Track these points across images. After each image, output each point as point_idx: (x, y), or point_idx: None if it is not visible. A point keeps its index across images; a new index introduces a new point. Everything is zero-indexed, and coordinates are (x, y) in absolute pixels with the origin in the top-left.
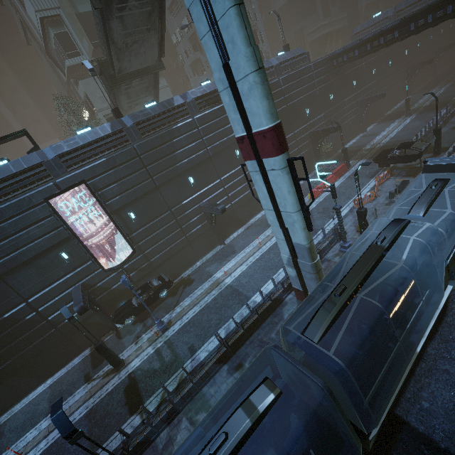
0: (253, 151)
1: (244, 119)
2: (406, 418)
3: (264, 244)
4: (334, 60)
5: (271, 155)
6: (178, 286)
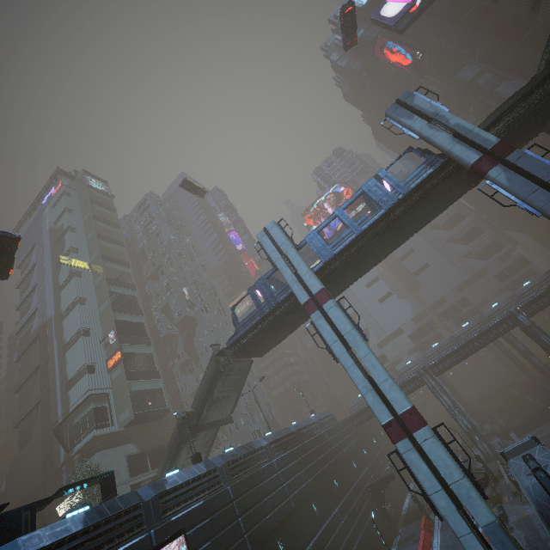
0: (404, 429)
1: (390, 406)
2: None
3: None
4: (354, 419)
5: (420, 426)
6: None
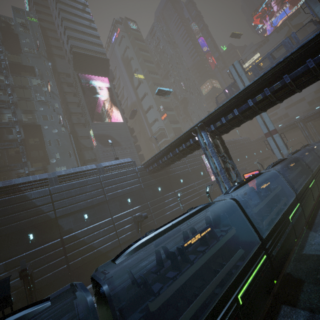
0: (270, 134)
1: (268, 128)
2: None
3: None
4: (258, 140)
5: (275, 133)
6: None
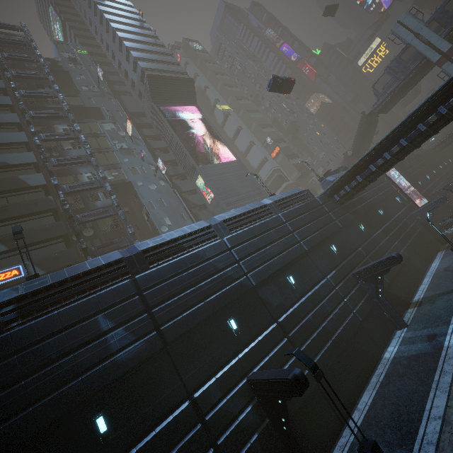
0: None
1: None
2: None
3: None
4: (436, 148)
5: None
6: None
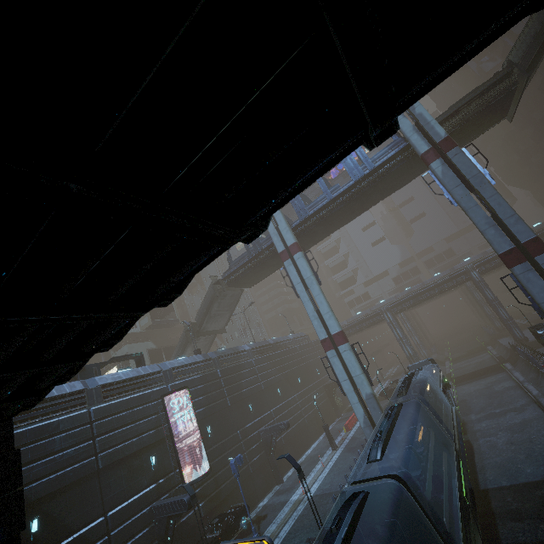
0: (332, 344)
1: (327, 329)
2: (487, 487)
3: (326, 465)
4: None
5: (343, 343)
6: (248, 527)
